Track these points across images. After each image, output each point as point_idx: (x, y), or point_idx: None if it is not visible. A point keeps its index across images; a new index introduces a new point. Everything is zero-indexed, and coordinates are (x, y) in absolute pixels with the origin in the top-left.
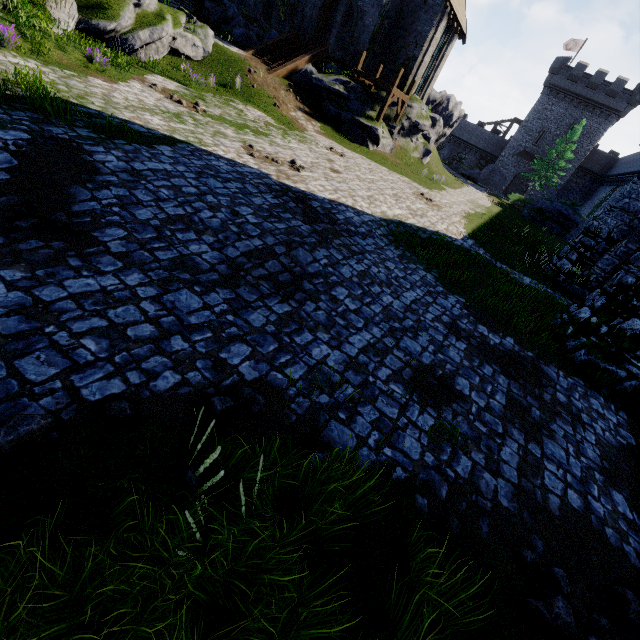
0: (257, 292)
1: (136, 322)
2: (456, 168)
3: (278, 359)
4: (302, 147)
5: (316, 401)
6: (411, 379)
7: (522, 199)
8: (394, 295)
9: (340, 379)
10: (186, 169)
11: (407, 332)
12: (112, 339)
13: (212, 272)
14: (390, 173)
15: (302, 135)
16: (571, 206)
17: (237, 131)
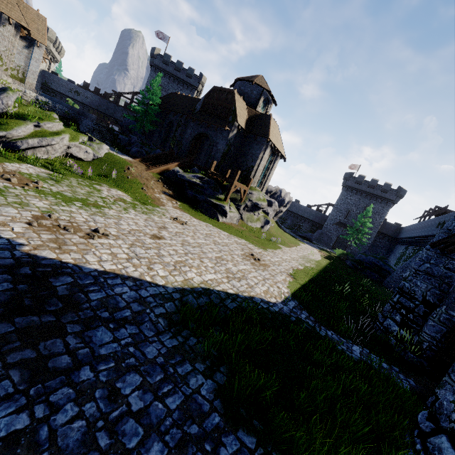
0: None
1: None
2: (295, 232)
3: None
4: (138, 217)
5: None
6: None
7: (345, 253)
8: None
9: None
10: None
11: None
12: None
13: None
14: (229, 237)
15: (153, 208)
16: (381, 259)
17: (58, 203)
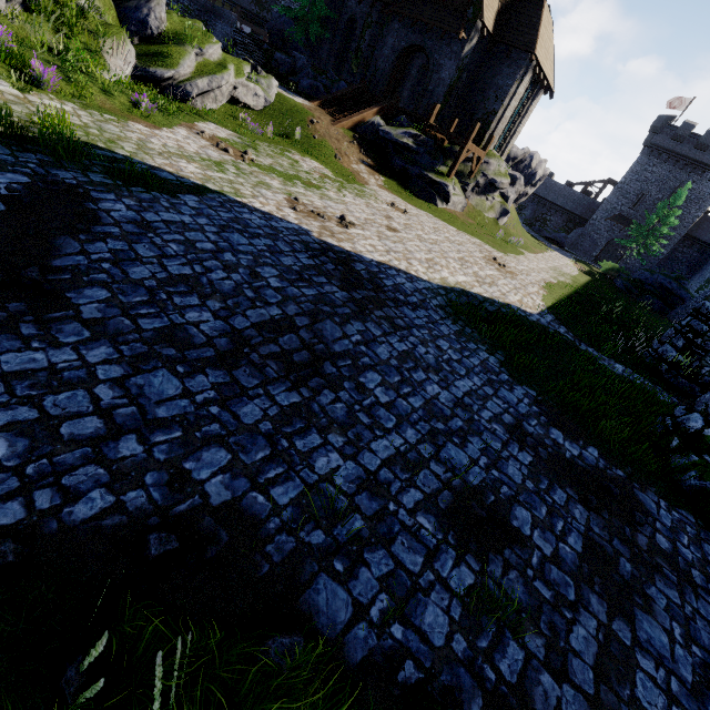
0: (260, 375)
1: (79, 414)
2: (539, 230)
3: (265, 473)
4: (358, 202)
5: (305, 541)
6: (449, 508)
7: (616, 268)
8: (443, 384)
9: (347, 506)
10: (208, 222)
11: (453, 436)
12: (35, 439)
13: (207, 347)
14: (459, 233)
15: (361, 189)
16: (676, 279)
17: (285, 182)
